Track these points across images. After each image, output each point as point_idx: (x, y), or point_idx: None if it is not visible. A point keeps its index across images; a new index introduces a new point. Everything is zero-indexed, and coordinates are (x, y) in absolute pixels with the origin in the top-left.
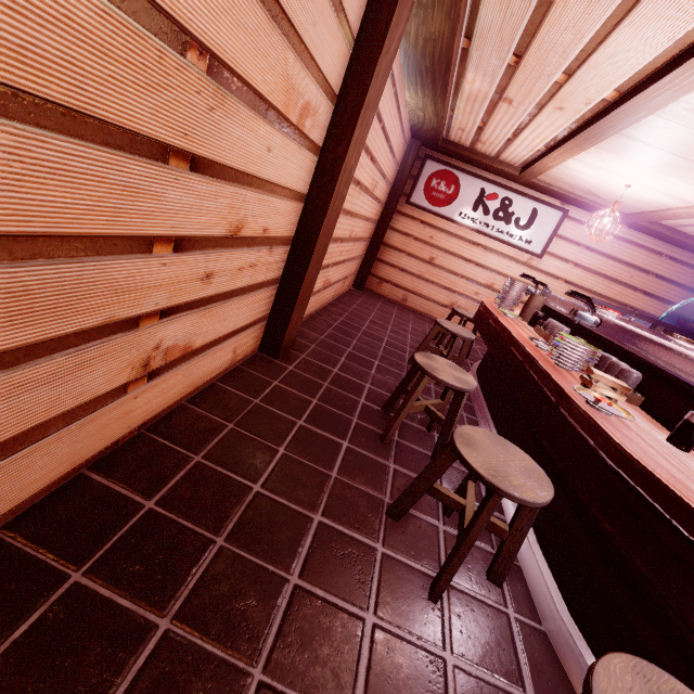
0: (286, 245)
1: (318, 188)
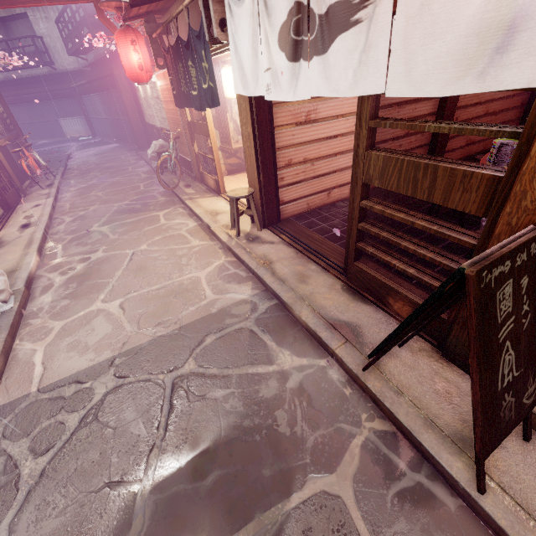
0: (426, 133)
1: (437, 110)
